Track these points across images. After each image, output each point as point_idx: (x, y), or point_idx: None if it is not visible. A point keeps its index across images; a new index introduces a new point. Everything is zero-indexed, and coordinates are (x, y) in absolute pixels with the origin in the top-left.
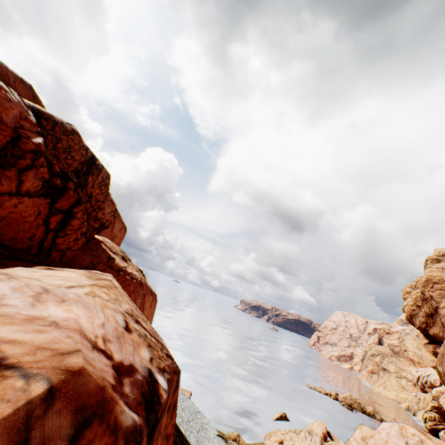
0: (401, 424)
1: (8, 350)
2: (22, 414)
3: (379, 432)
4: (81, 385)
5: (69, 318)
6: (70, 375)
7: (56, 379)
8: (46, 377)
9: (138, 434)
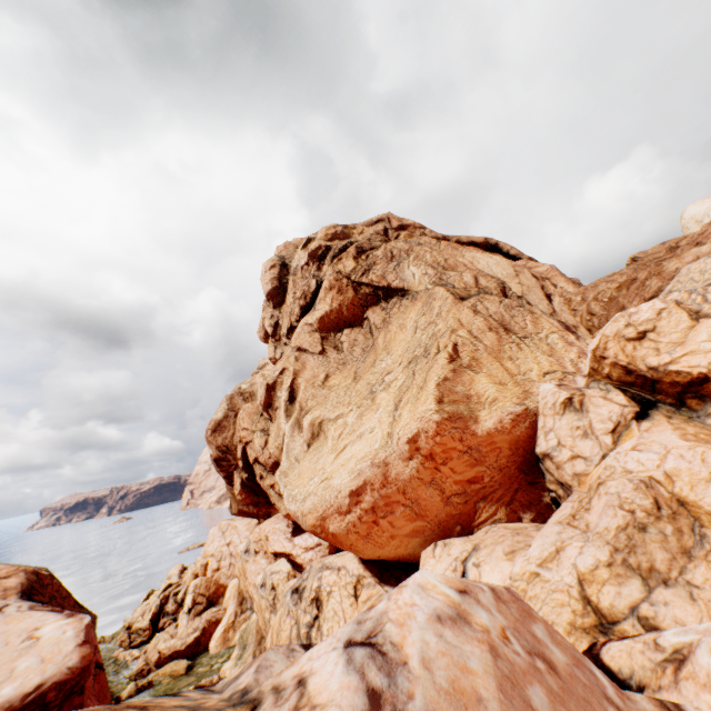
0: (220, 523)
1: (2, 576)
2: (25, 577)
3: (210, 537)
4: (31, 570)
5: (1, 567)
6: (26, 569)
7: (25, 571)
8: (21, 572)
9: (52, 574)
